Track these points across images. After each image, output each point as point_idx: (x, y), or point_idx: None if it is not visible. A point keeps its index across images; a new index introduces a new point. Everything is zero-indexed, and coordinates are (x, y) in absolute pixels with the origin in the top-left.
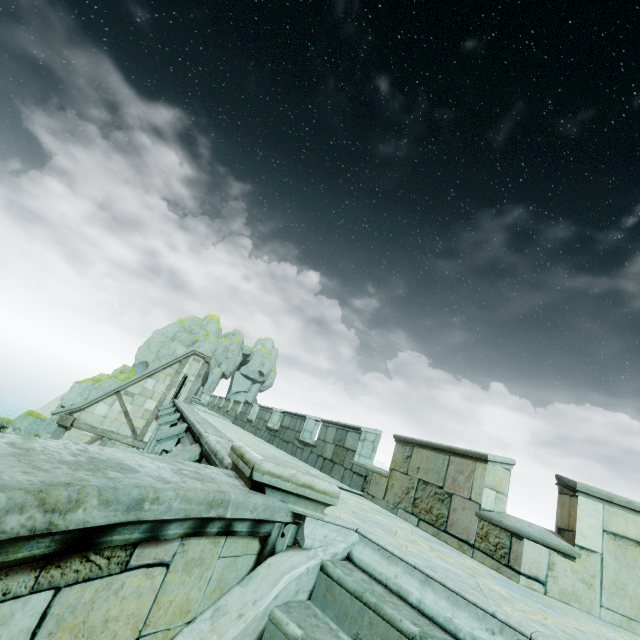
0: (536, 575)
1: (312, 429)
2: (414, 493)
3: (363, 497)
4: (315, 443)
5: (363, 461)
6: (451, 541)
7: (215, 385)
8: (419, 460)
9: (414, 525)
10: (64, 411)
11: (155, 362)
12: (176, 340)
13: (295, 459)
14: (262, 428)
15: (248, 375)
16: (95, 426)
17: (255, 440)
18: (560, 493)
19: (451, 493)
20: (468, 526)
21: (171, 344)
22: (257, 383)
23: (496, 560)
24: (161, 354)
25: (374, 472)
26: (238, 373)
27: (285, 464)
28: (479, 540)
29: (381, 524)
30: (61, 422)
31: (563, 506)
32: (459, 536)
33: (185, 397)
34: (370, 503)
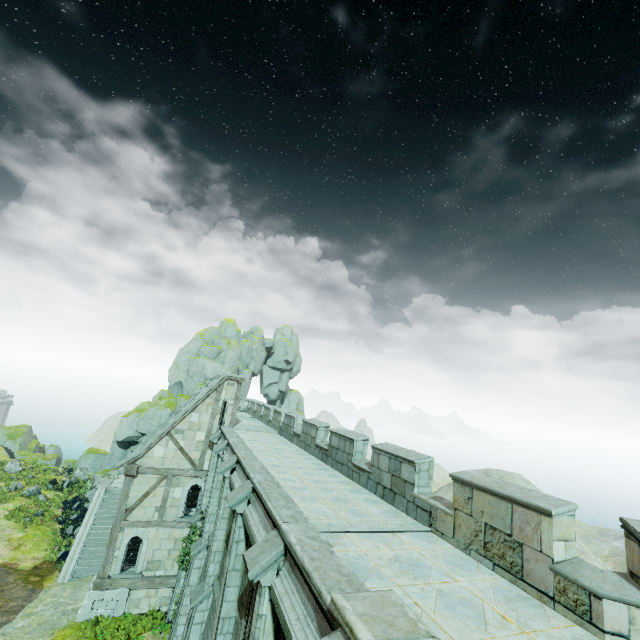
0: (619, 631)
1: (362, 449)
2: (483, 537)
3: (432, 533)
4: (370, 469)
5: (422, 491)
6: (530, 590)
7: (248, 386)
8: (481, 504)
9: (490, 569)
10: (127, 462)
11: (188, 381)
12: (201, 355)
13: (355, 487)
14: (311, 445)
15: (275, 366)
16: (158, 468)
17: (311, 468)
18: (627, 537)
19: (521, 543)
20: (544, 578)
21: (198, 361)
22: (286, 372)
23: (578, 616)
24: (191, 372)
25: (438, 509)
26: (265, 367)
27: (388, 624)
28: (558, 594)
29: (467, 601)
30: (127, 472)
31: (632, 552)
32: (537, 587)
33: (230, 421)
34: (442, 545)
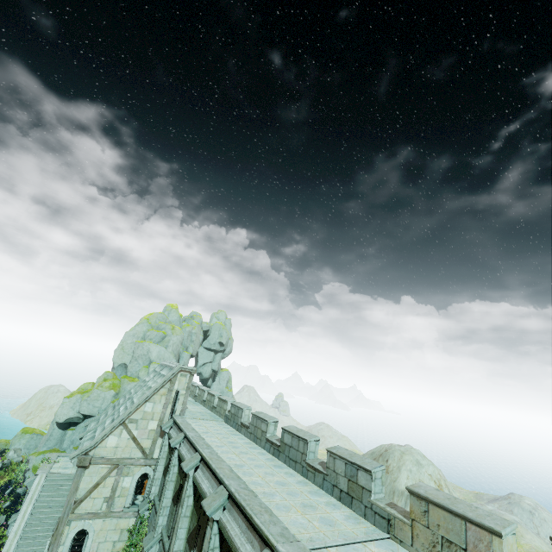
0: None
1: (314, 449)
2: (440, 548)
3: (391, 539)
4: (326, 471)
5: (377, 497)
6: None
7: None
8: (437, 518)
9: None
10: (80, 453)
11: (133, 363)
12: (147, 339)
13: (312, 488)
14: (262, 438)
15: (210, 348)
16: (110, 458)
17: (269, 466)
18: None
19: None
20: None
21: (144, 344)
22: (219, 352)
23: None
24: (137, 355)
25: (396, 518)
26: (201, 347)
27: None
28: None
29: None
30: (80, 464)
31: None
32: None
33: (180, 410)
34: None
